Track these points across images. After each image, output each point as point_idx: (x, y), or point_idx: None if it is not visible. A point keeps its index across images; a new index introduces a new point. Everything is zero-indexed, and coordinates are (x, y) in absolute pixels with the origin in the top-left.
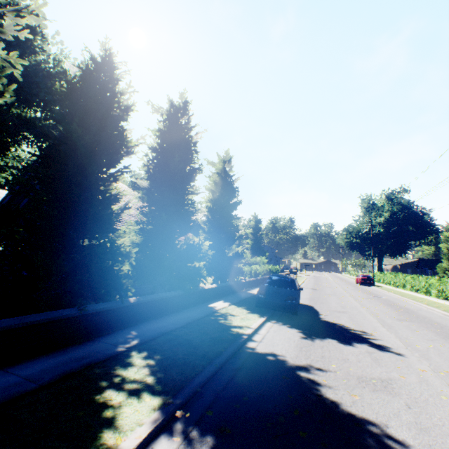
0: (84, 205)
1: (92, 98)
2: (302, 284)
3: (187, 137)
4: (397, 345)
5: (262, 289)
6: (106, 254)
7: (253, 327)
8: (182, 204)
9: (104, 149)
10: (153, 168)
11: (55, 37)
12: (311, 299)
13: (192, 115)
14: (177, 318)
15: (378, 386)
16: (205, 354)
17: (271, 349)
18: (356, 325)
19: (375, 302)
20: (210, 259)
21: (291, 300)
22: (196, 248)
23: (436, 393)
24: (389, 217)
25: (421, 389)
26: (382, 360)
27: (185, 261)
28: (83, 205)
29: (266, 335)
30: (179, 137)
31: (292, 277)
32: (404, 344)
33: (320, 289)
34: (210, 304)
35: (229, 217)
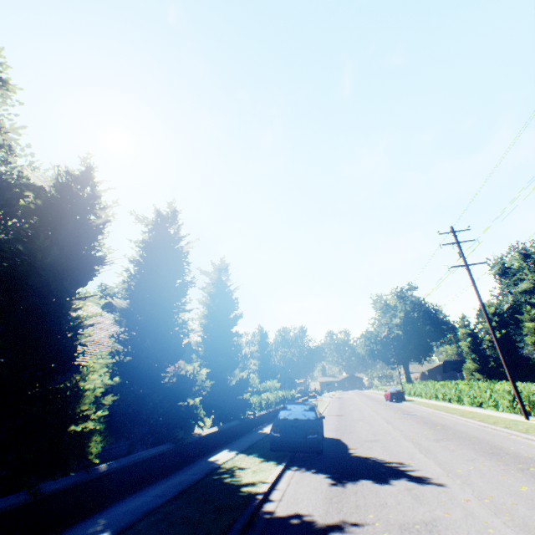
0: (42, 340)
1: (67, 214)
2: (324, 410)
3: (177, 248)
4: (437, 473)
5: (277, 424)
6: (68, 403)
7: (270, 480)
8: (171, 325)
9: (76, 269)
10: (136, 285)
11: (24, 150)
12: (337, 430)
13: (182, 224)
14: (166, 486)
15: (423, 531)
16: (208, 534)
17: (294, 507)
18: (391, 456)
19: (409, 421)
20: (208, 392)
21: (313, 434)
22: (190, 379)
23: (483, 527)
24: (404, 317)
25: (468, 525)
26: (423, 496)
27: (176, 399)
28: (41, 340)
29: (286, 490)
30: (168, 247)
31: (311, 403)
32: (444, 471)
33: (346, 414)
34: (210, 457)
35: (230, 335)
